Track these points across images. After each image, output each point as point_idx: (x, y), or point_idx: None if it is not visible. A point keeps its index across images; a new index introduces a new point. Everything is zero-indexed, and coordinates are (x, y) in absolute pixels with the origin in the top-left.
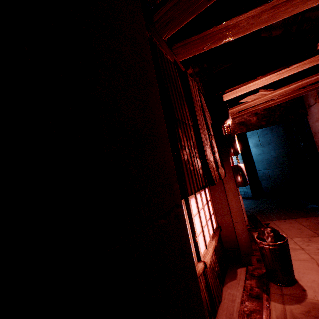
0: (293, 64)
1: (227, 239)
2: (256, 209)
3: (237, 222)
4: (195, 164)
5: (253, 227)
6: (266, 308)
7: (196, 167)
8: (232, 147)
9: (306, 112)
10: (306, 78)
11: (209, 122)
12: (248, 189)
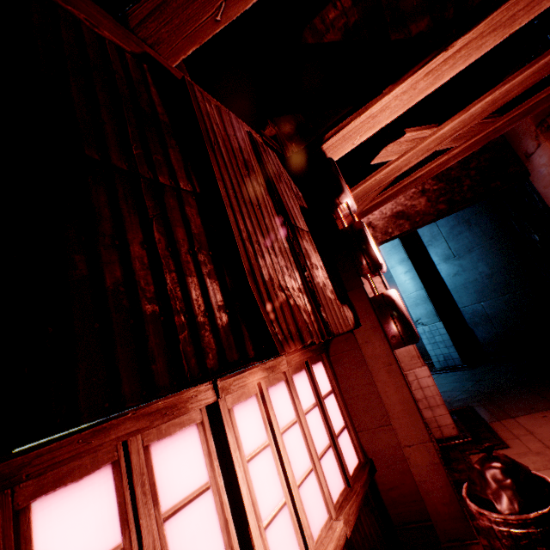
0: (454, 39)
1: (395, 495)
2: (475, 390)
3: (411, 445)
4: (187, 295)
5: (471, 440)
6: None
7: (191, 305)
8: (361, 253)
9: (526, 170)
10: (501, 83)
11: (294, 204)
12: (451, 349)
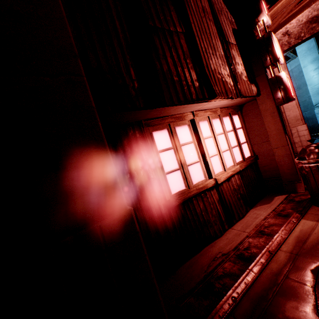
0: None
1: (266, 169)
2: None
3: (277, 148)
4: (185, 75)
5: None
6: (291, 223)
7: (186, 79)
8: (267, 53)
9: None
10: None
11: (228, 28)
12: None
